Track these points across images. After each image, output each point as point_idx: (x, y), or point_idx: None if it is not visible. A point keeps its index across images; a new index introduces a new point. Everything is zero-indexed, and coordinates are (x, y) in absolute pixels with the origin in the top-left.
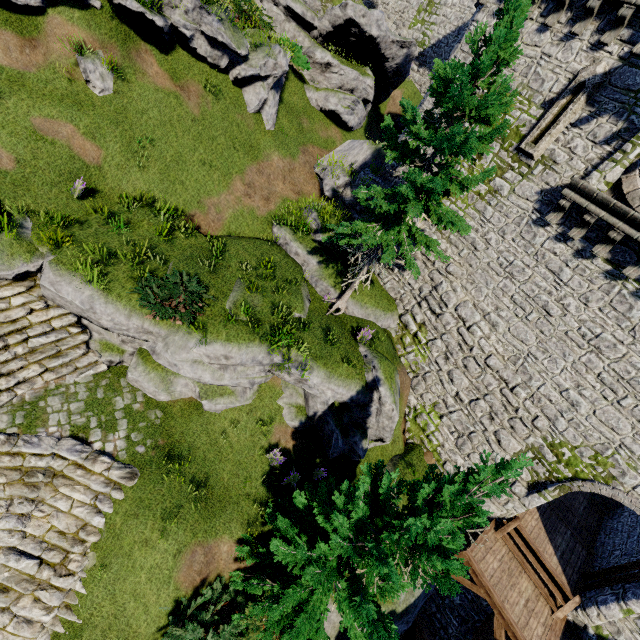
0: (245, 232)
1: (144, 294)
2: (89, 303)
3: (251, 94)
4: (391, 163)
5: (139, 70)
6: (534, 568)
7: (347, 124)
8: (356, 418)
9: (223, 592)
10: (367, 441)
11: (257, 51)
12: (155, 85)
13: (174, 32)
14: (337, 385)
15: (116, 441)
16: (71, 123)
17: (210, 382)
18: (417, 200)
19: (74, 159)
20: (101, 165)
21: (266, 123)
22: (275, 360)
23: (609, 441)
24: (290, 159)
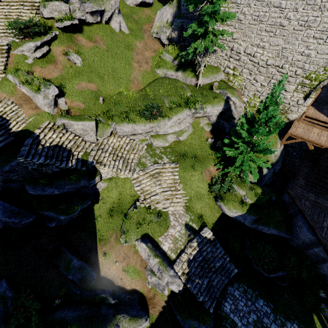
0: (149, 81)
1: (145, 116)
2: (133, 129)
3: (114, 23)
4: (184, 8)
5: (81, 47)
6: (318, 125)
7: (150, 3)
8: (228, 115)
9: (218, 178)
10: (236, 120)
11: (105, 2)
12: (89, 48)
13: (79, 21)
14: (217, 107)
15: (165, 160)
16: (83, 81)
17: (178, 130)
18: (210, 19)
19: (92, 92)
20: (98, 89)
21: (125, 31)
22: (193, 112)
23: (327, 59)
24: (142, 39)
